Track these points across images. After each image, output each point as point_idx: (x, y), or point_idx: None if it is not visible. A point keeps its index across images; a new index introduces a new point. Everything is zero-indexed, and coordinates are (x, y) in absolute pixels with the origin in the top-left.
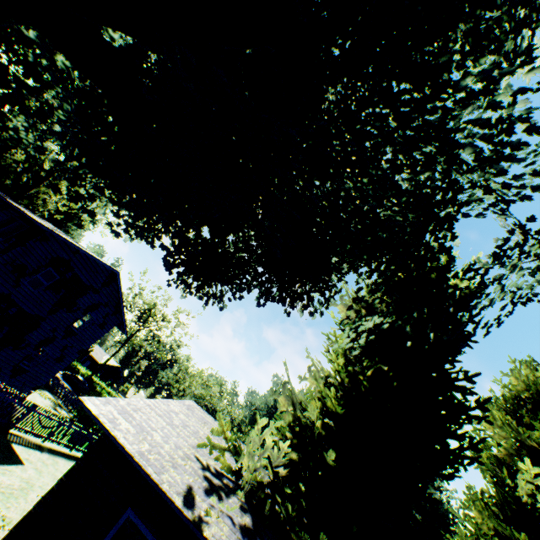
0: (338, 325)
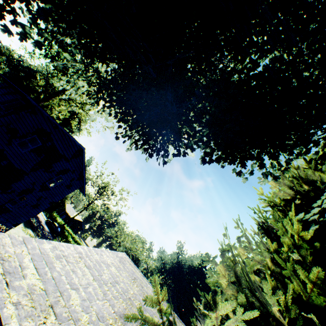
0: (266, 201)
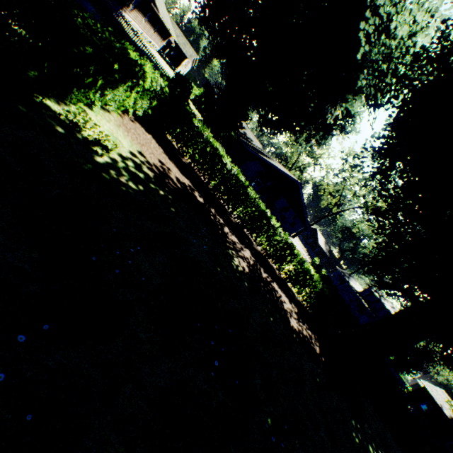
0: None
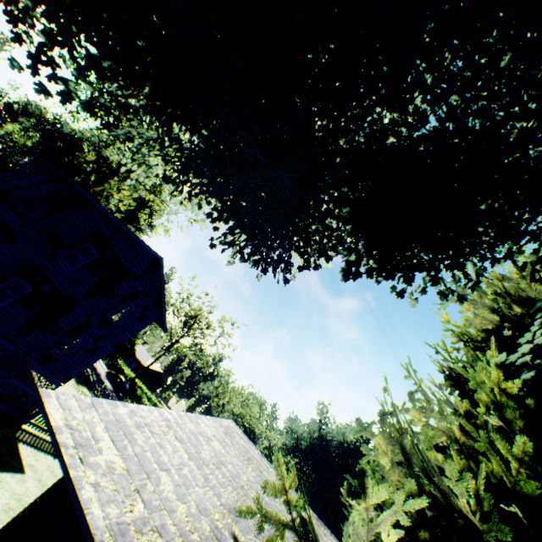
0: (455, 333)
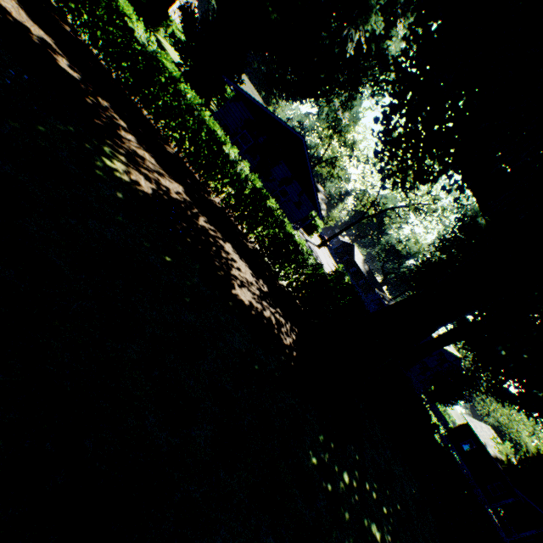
0: None
